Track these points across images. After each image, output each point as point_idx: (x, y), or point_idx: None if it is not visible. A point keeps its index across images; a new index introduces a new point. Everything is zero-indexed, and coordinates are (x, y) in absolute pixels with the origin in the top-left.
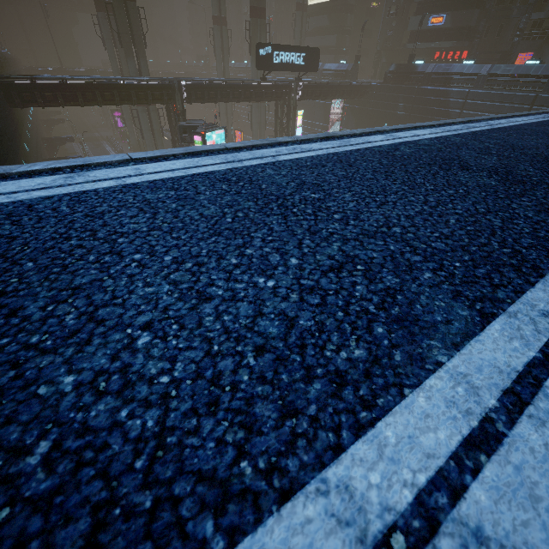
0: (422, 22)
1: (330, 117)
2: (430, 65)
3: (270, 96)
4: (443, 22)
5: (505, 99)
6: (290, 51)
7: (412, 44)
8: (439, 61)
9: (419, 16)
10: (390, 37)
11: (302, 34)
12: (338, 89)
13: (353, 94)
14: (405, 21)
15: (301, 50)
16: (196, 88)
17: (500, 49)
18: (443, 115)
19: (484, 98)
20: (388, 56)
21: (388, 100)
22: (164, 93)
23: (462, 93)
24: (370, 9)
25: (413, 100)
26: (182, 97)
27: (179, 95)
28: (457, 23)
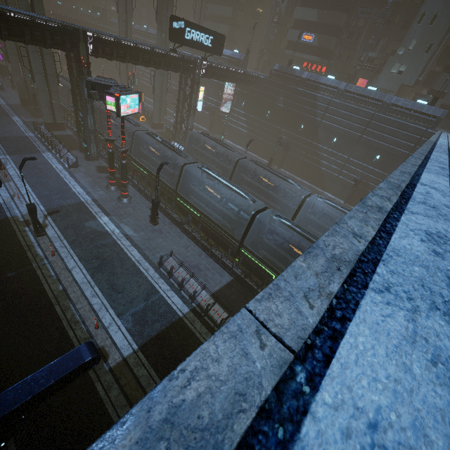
0: (300, 36)
1: (223, 95)
2: (304, 72)
3: (178, 68)
4: (312, 40)
5: (354, 111)
6: (200, 31)
7: (288, 51)
8: (306, 69)
9: (295, 30)
10: (272, 40)
11: (201, 17)
12: (234, 74)
13: (245, 81)
14: (284, 30)
15: (210, 33)
16: (104, 43)
17: (347, 71)
18: (312, 113)
19: (341, 107)
20: (269, 55)
21: (271, 93)
22: (66, 39)
23: (326, 99)
24: (255, 12)
25: (291, 97)
26: (87, 48)
27: (84, 46)
28: (322, 44)
